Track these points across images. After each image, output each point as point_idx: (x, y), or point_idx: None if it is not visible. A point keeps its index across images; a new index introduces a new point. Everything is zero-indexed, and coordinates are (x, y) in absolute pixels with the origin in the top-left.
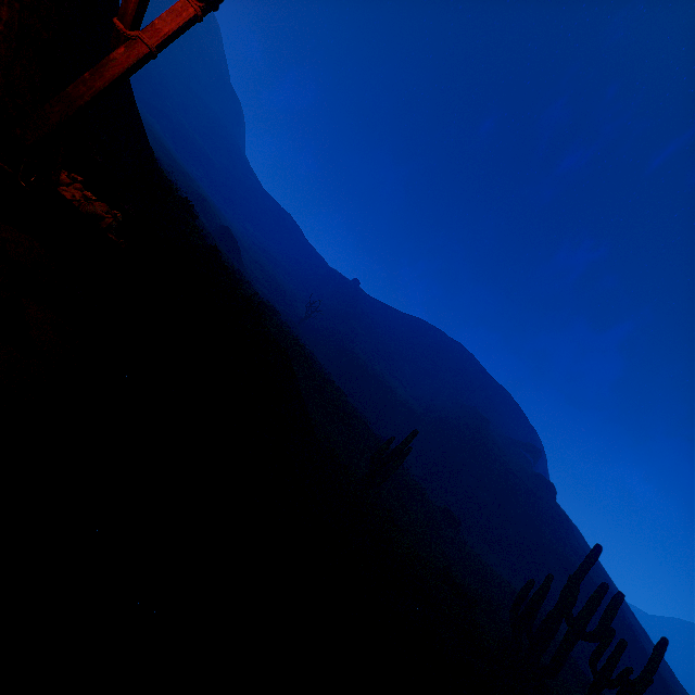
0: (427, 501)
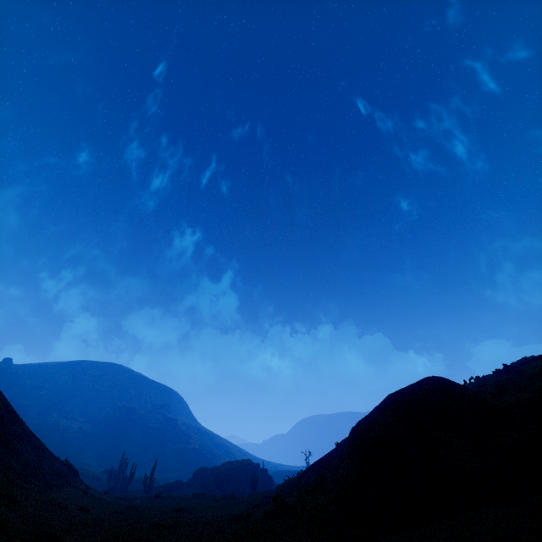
0: (93, 473)
